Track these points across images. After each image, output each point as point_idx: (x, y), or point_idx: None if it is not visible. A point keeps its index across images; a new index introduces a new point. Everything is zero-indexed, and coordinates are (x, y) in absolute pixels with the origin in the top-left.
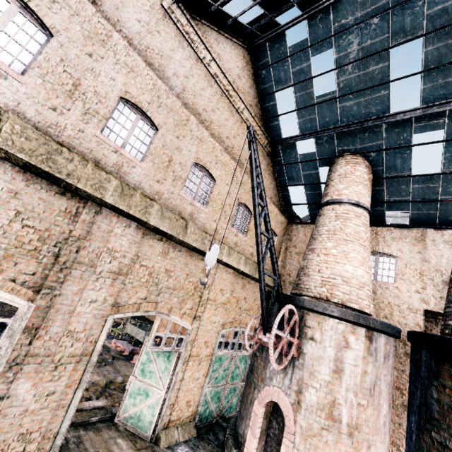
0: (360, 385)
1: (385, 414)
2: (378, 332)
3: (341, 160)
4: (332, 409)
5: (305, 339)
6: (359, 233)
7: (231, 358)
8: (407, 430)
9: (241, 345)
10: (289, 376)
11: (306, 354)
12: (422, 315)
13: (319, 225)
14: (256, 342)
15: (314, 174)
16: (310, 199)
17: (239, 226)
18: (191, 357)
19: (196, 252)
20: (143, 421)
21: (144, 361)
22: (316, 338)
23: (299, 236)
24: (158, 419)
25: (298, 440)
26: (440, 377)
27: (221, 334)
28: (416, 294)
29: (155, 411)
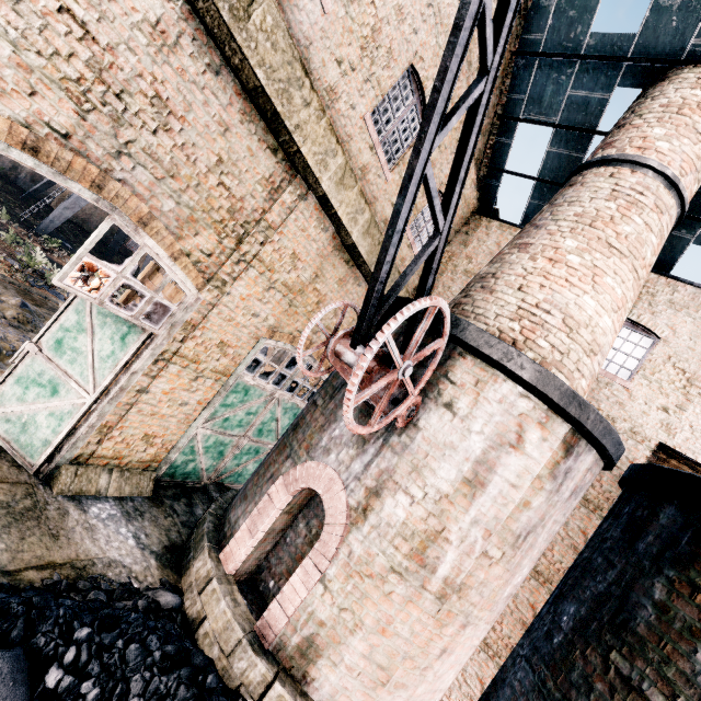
0: (505, 522)
1: (518, 582)
2: (591, 443)
3: (687, 73)
4: (427, 545)
5: (433, 402)
6: (643, 244)
7: (269, 399)
8: (544, 619)
9: (296, 386)
10: (367, 459)
11: (421, 430)
12: (650, 450)
13: (562, 202)
14: (325, 382)
15: (596, 102)
16: (549, 169)
17: (388, 136)
18: (178, 355)
19: (262, 112)
20: (32, 435)
21: (68, 326)
22: (459, 408)
23: (485, 242)
24: (65, 443)
25: (334, 572)
26: (693, 568)
27: (263, 347)
28: (659, 413)
29: (61, 425)
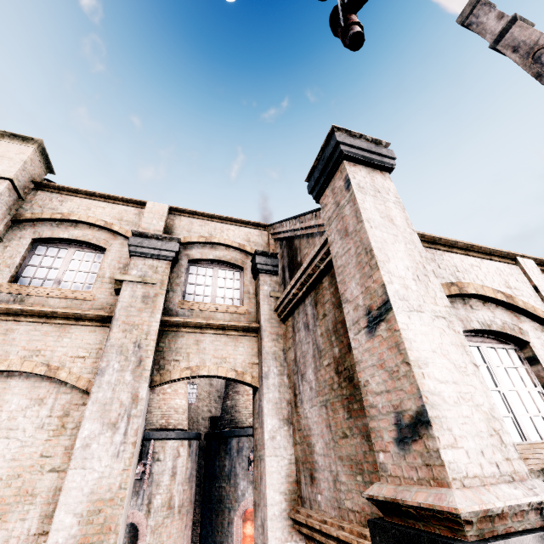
0: (185, 477)
1: (194, 490)
2: (194, 439)
3: None
4: (170, 502)
5: (153, 462)
6: None
7: None
8: (203, 493)
9: None
10: (142, 496)
11: (154, 473)
12: (209, 420)
13: None
14: None
15: None
16: None
17: None
18: None
19: None
20: None
21: None
22: (161, 458)
23: None
24: None
25: (149, 537)
26: (220, 453)
27: None
28: (206, 408)
29: None
